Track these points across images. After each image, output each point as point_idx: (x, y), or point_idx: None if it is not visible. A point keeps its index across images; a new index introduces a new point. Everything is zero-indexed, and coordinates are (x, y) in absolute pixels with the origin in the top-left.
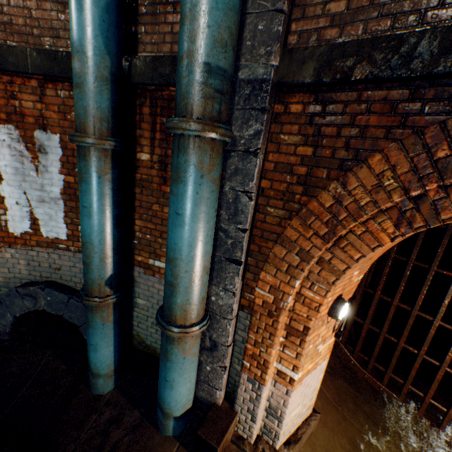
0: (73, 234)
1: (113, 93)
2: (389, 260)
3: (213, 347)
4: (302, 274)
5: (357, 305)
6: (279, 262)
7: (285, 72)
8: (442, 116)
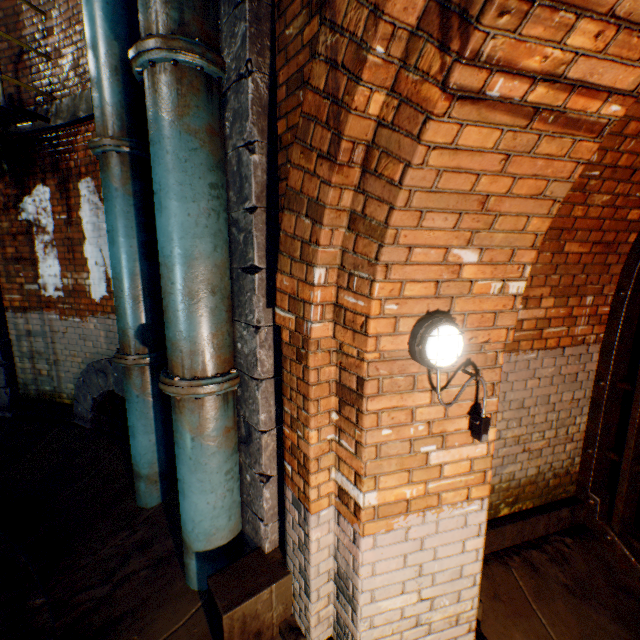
0: None
1: (126, 85)
2: None
3: (248, 436)
4: (318, 251)
5: (639, 437)
6: (291, 244)
7: None
8: None
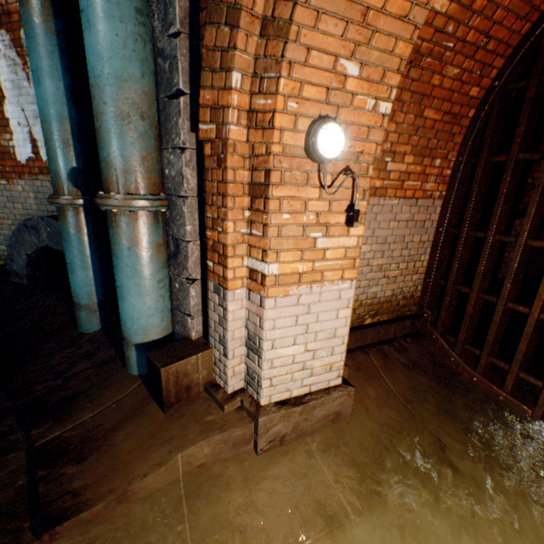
0: None
1: None
2: (509, 165)
3: (177, 249)
4: (236, 55)
5: (460, 266)
6: (212, 58)
7: None
8: None
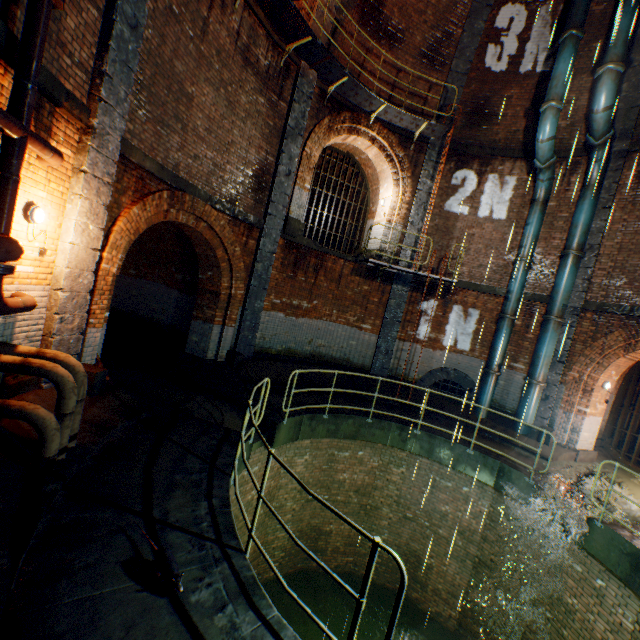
0: (472, 349)
1: (518, 303)
2: None
3: (545, 398)
4: (590, 366)
5: (621, 421)
6: (580, 362)
7: (584, 306)
8: (633, 324)
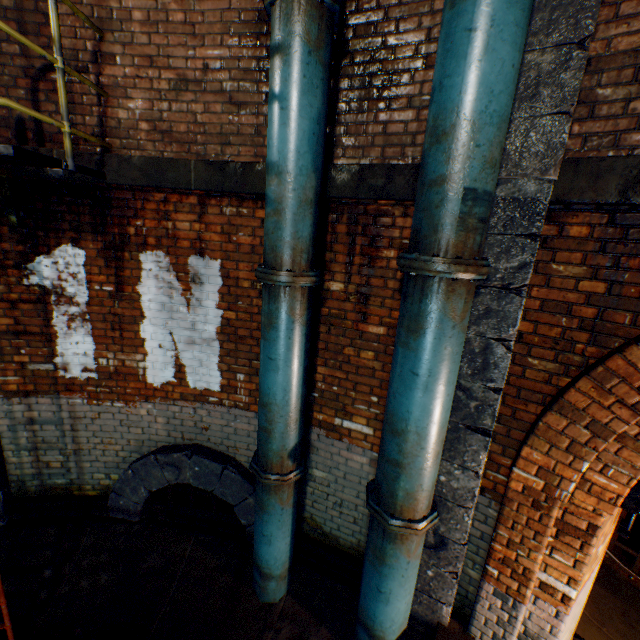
0: (229, 383)
1: (315, 217)
2: None
3: (439, 544)
4: (594, 454)
5: None
6: (554, 435)
7: (567, 187)
8: None
